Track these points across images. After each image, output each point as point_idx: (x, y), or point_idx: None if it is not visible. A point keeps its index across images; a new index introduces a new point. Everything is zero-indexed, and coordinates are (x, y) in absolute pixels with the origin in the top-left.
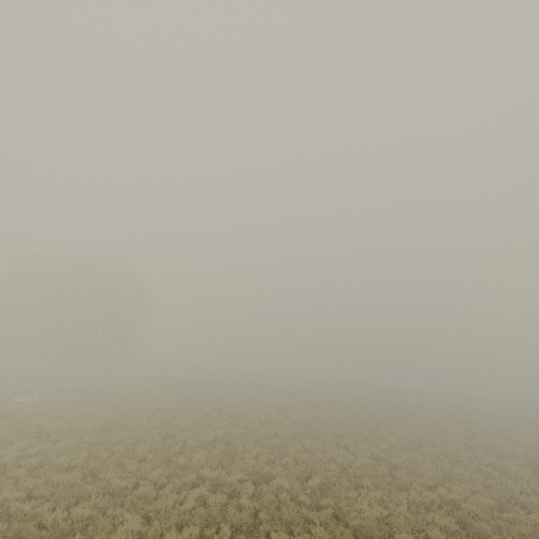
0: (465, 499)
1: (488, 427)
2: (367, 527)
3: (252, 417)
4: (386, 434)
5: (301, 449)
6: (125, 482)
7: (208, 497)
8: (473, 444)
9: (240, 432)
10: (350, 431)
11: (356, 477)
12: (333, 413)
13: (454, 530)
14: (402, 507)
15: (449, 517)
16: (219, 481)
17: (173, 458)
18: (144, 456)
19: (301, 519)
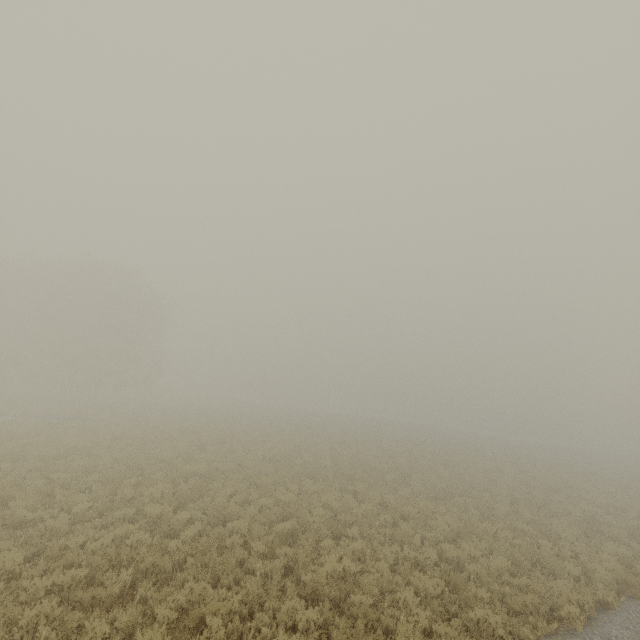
0: (476, 559)
1: (554, 481)
2: (314, 583)
3: (257, 453)
4: (416, 481)
5: (296, 490)
6: (40, 513)
7: (129, 536)
8: (523, 497)
9: (228, 468)
10: (370, 475)
11: (346, 525)
12: (362, 454)
13: (434, 595)
14: (383, 563)
15: (437, 578)
16: (161, 519)
17: (119, 490)
18: (91, 486)
19: (237, 568)
